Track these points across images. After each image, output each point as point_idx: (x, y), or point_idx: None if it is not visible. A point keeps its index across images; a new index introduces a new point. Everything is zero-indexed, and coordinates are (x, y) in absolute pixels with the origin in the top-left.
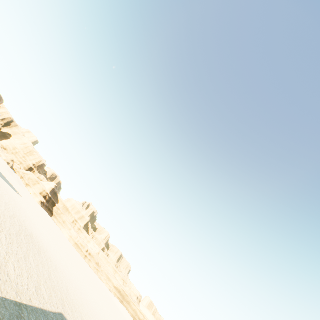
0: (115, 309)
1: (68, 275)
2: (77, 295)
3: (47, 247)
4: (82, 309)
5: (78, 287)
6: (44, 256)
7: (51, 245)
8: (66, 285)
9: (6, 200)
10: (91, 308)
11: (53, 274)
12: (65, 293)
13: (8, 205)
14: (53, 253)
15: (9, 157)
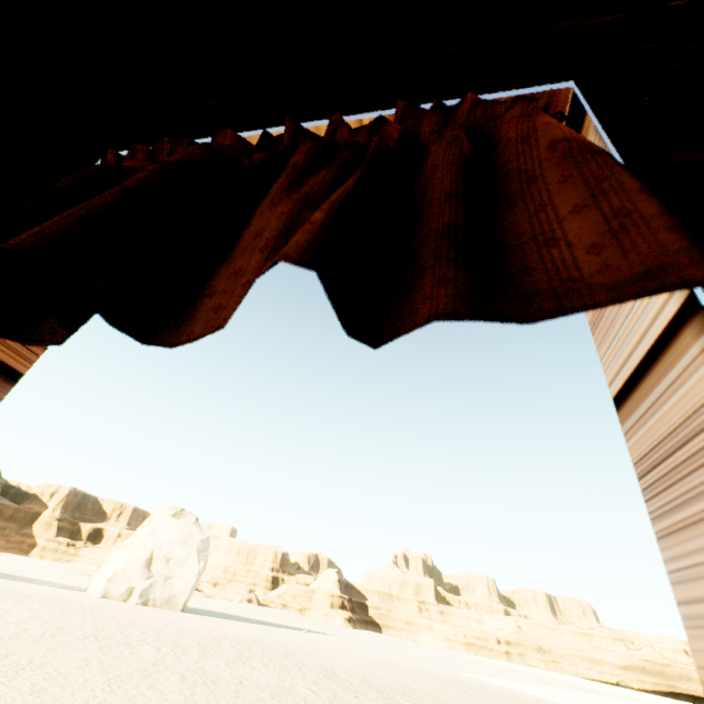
0: None
1: None
2: None
3: (492, 683)
4: None
5: None
6: (531, 702)
7: (481, 676)
8: None
9: (357, 655)
10: None
11: None
12: None
13: (373, 660)
14: (512, 687)
15: (241, 590)
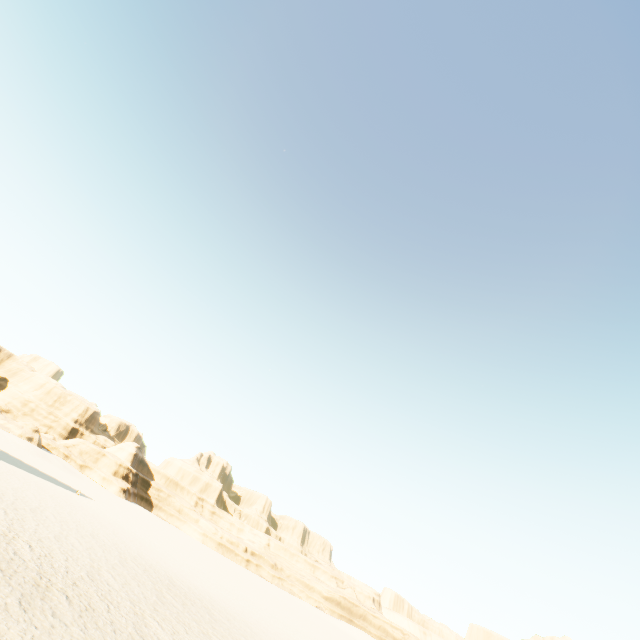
0: None
1: (270, 628)
2: None
3: (203, 588)
4: None
5: None
6: (220, 616)
7: (201, 577)
8: None
9: (86, 526)
10: None
11: None
12: None
13: (97, 536)
14: (219, 595)
15: (26, 426)
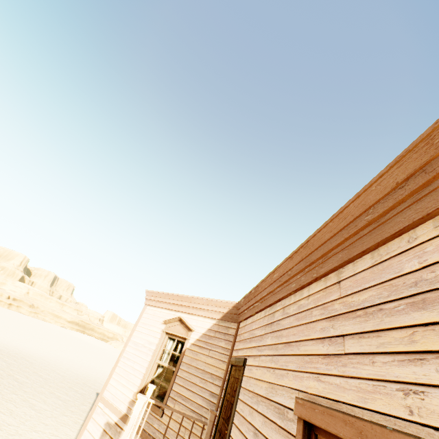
0: (87, 346)
1: (51, 356)
2: (76, 368)
3: (9, 344)
4: (92, 376)
5: (66, 359)
6: (31, 360)
7: (1, 335)
8: (66, 368)
9: None
10: (89, 368)
11: (55, 369)
12: (77, 377)
13: None
14: (19, 345)
15: None
